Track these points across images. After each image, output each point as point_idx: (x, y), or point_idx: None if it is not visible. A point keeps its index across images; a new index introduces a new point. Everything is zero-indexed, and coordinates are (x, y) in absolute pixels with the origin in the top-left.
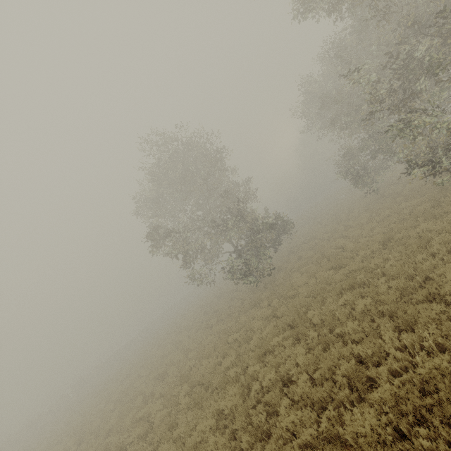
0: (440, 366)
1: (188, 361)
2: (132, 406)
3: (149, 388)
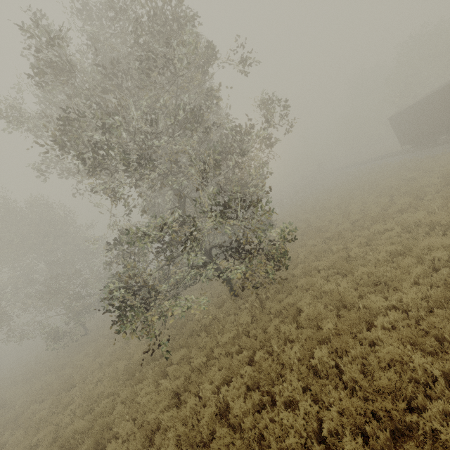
0: None
1: None
2: None
3: None
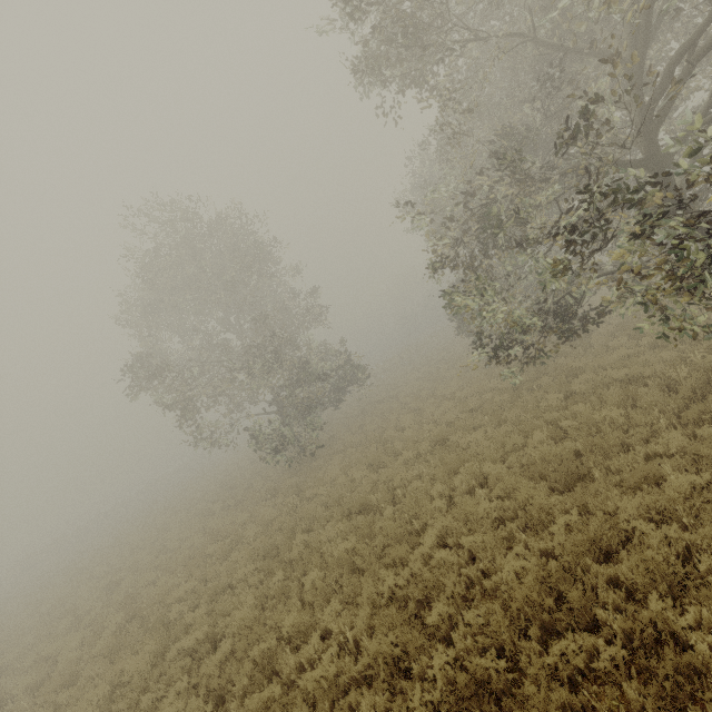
0: (321, 680)
1: (147, 574)
2: (56, 628)
3: (88, 604)
